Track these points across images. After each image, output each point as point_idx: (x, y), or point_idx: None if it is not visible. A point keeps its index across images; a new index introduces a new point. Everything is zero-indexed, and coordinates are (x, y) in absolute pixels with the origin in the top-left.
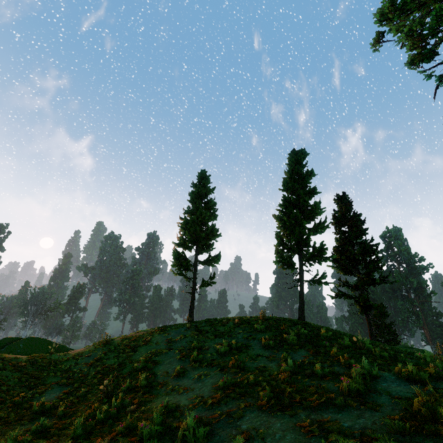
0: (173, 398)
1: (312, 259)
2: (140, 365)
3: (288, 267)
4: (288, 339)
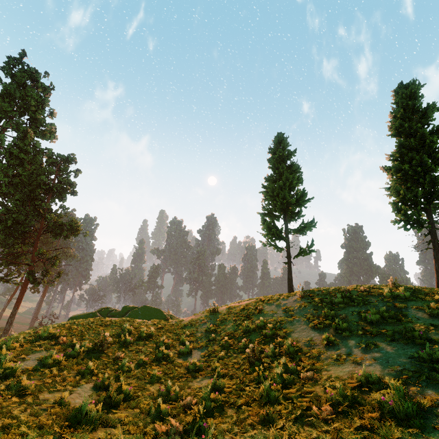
0: (353, 368)
1: None
2: (270, 332)
3: (412, 227)
4: None
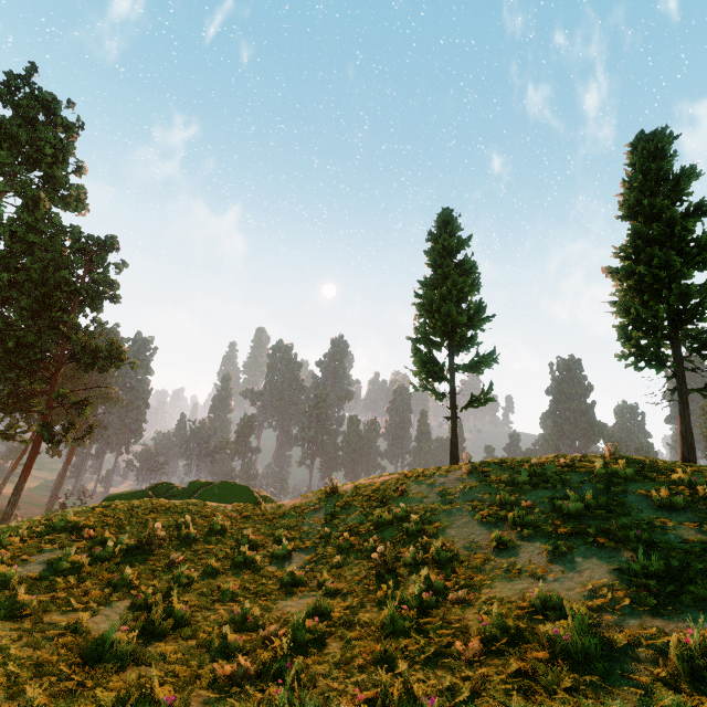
0: (529, 585)
1: None
2: (414, 526)
3: (647, 365)
4: None
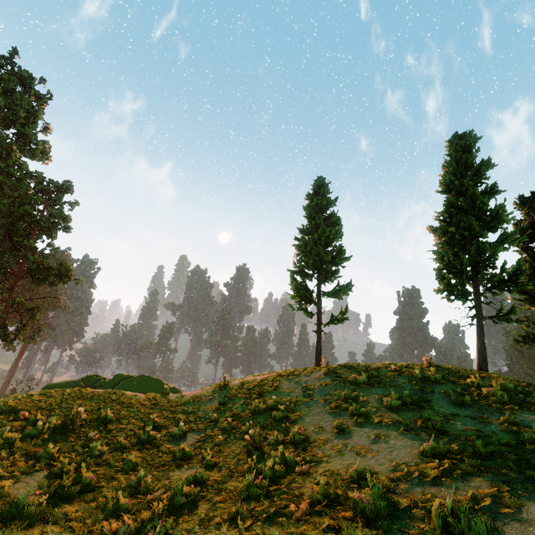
0: (354, 461)
1: (498, 287)
2: (280, 414)
3: (456, 298)
4: (491, 395)
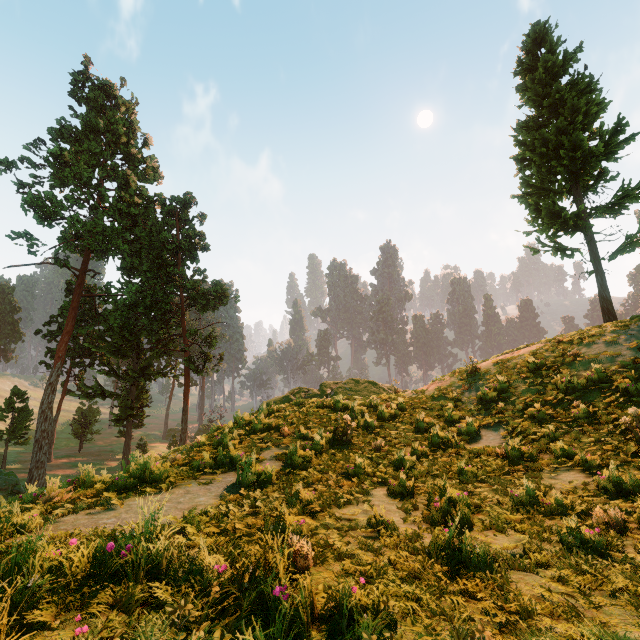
0: None
1: None
2: (636, 385)
3: None
4: None
